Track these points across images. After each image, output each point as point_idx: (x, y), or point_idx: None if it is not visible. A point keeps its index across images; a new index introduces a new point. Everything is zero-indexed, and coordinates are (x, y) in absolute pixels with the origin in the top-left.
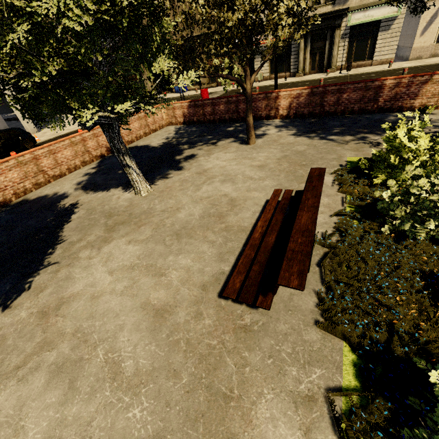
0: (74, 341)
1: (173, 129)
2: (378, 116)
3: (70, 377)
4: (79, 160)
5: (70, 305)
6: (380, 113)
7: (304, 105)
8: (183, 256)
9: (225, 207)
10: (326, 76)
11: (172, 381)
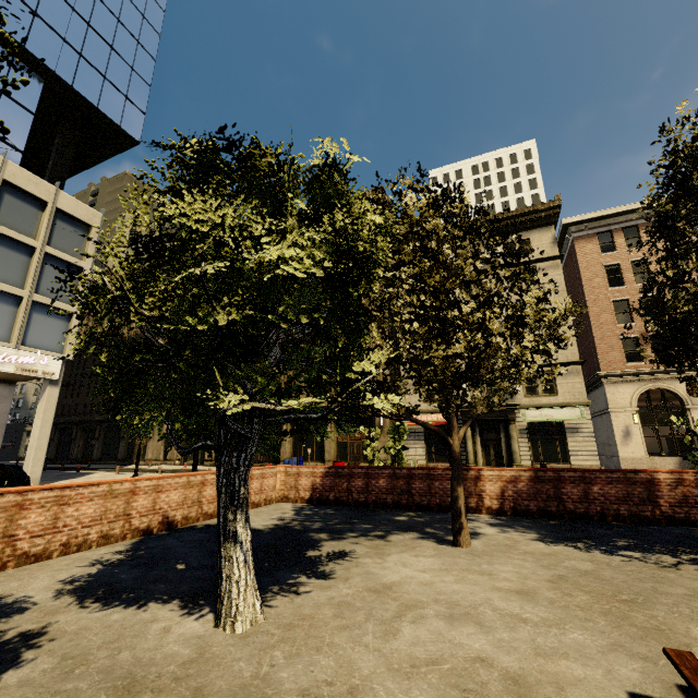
0: None
1: (289, 507)
2: (676, 529)
3: None
4: (101, 529)
5: None
6: (673, 525)
7: (528, 495)
8: None
9: None
10: None
11: None
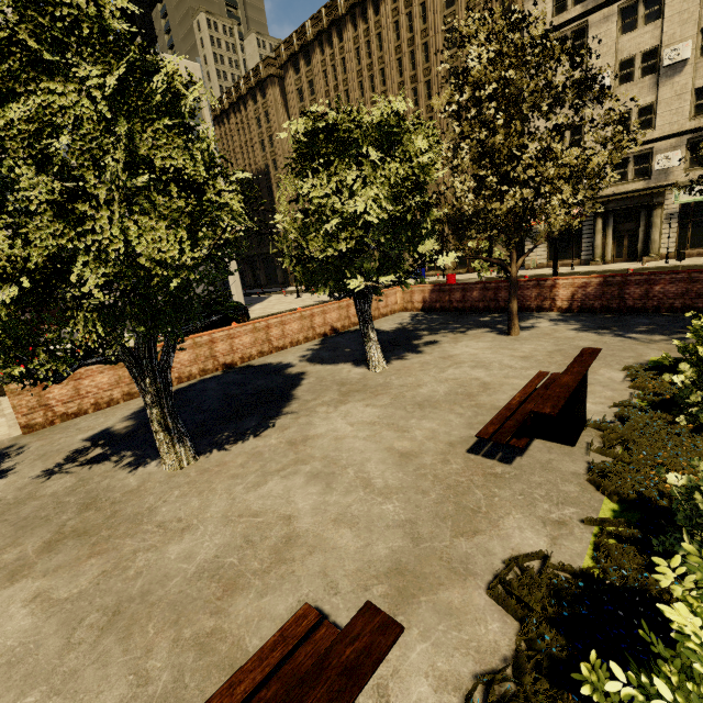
0: (325, 462)
1: (407, 315)
2: None
3: (326, 481)
4: (303, 335)
5: (316, 441)
6: None
7: (594, 297)
8: (427, 421)
9: (476, 388)
10: (641, 266)
11: (421, 495)
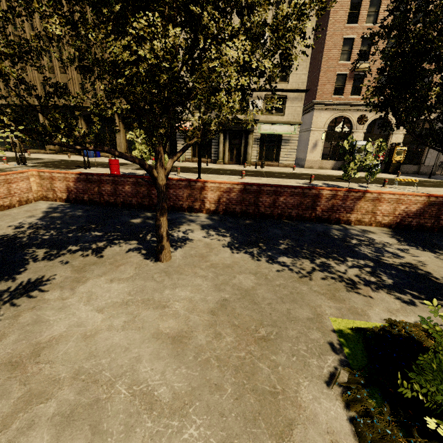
0: None
1: (44, 207)
2: (320, 227)
3: None
4: None
5: None
6: (319, 222)
7: (236, 201)
8: None
9: None
10: (244, 168)
11: None
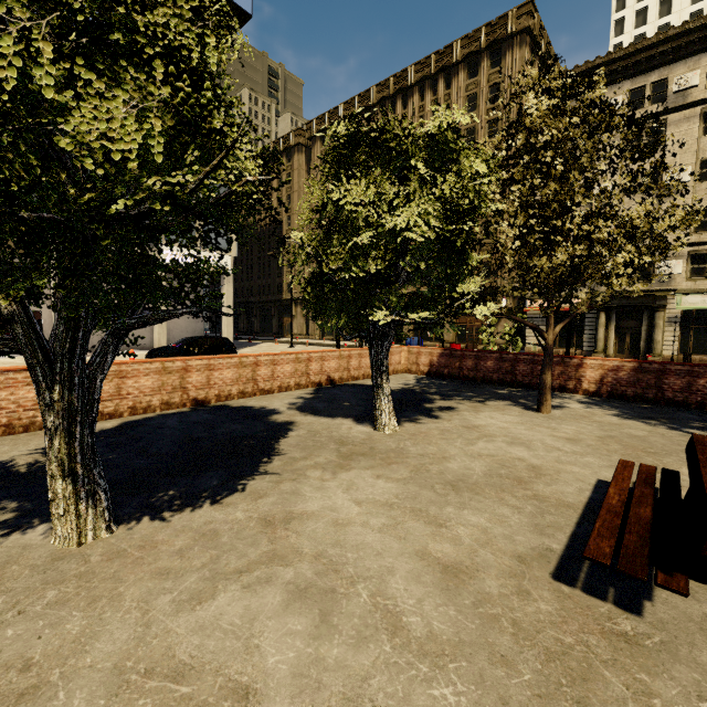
0: (318, 566)
1: (412, 377)
2: None
3: (320, 607)
4: (295, 380)
5: (305, 523)
6: None
7: (627, 382)
8: (471, 512)
9: (524, 472)
10: None
11: (502, 669)
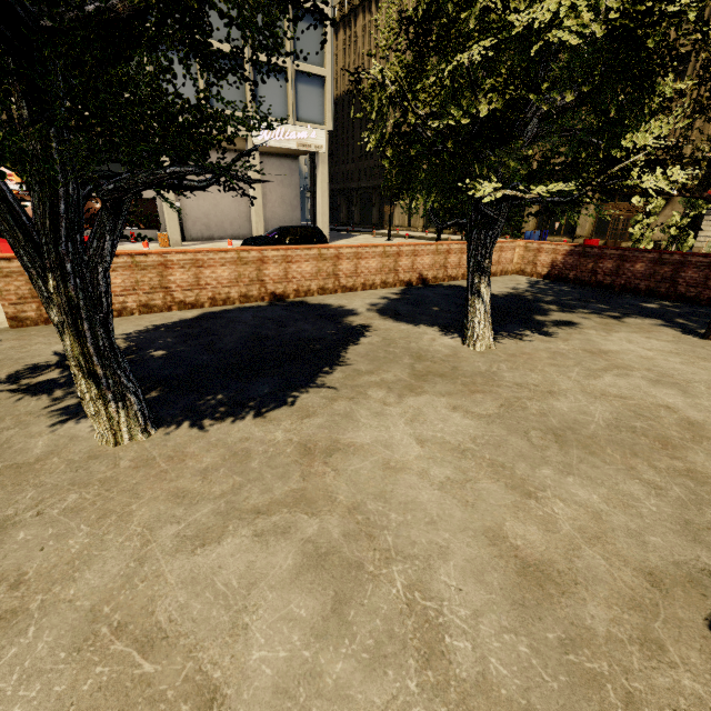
0: (349, 524)
1: (524, 280)
2: None
3: (337, 588)
4: (381, 278)
5: (349, 459)
6: None
7: None
8: (578, 482)
9: (674, 429)
10: None
11: None
